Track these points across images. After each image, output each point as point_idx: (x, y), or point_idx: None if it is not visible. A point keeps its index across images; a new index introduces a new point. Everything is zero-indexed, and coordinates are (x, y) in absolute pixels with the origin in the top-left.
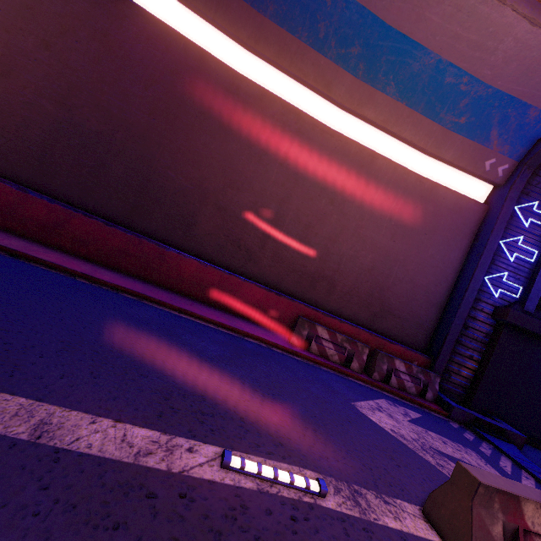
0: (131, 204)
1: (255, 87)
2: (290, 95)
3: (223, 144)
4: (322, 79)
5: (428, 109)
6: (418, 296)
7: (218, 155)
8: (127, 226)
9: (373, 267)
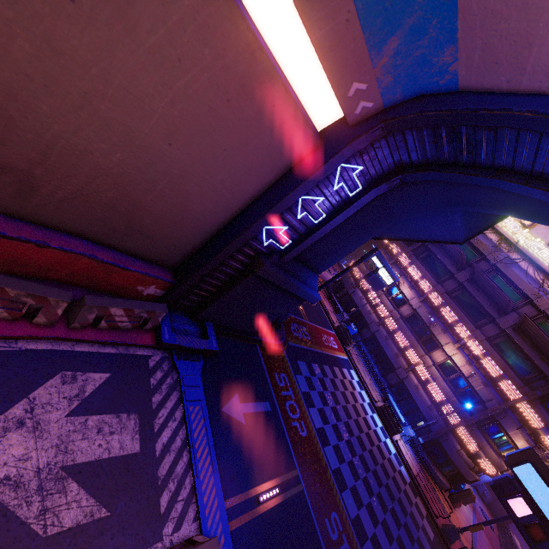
0: None
1: None
2: None
3: None
4: None
5: None
6: (186, 221)
7: None
8: None
9: (122, 173)
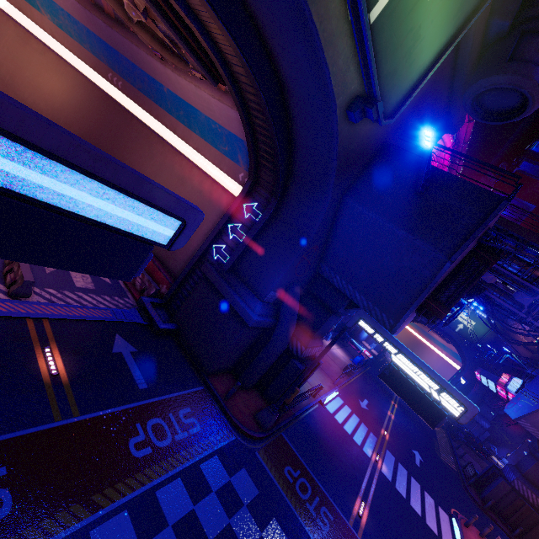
0: None
1: (149, 131)
2: (168, 135)
3: (131, 156)
4: (173, 127)
5: (213, 142)
6: (190, 252)
7: (128, 161)
8: None
9: None
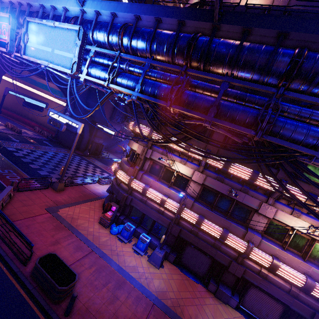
0: (21, 112)
1: (36, 94)
2: (42, 94)
3: None
4: (43, 91)
5: (55, 93)
6: None
7: None
8: (20, 115)
9: None
